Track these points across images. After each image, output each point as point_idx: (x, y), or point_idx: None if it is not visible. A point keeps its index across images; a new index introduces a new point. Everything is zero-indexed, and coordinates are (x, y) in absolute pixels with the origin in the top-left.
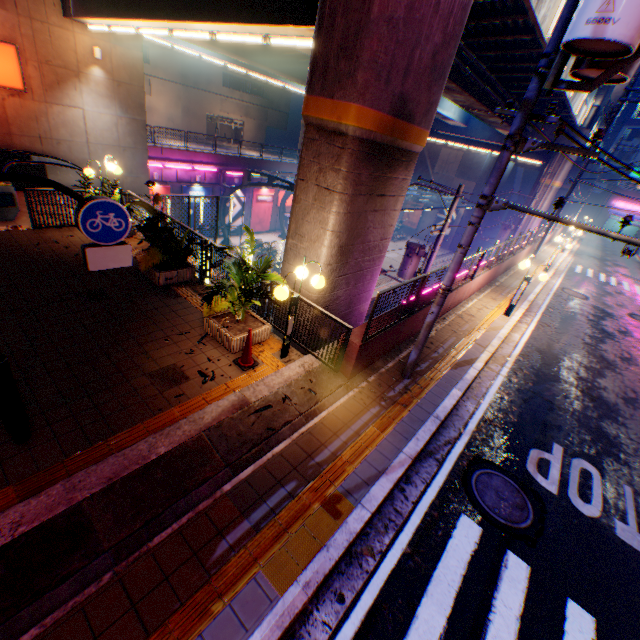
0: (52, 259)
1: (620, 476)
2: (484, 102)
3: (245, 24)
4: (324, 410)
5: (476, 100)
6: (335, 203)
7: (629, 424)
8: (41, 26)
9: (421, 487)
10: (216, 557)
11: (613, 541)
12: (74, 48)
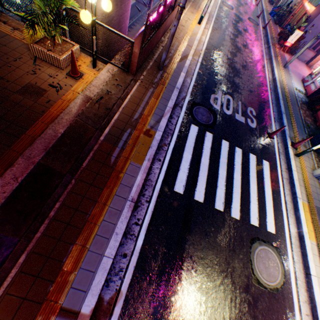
0: None
1: (238, 99)
2: None
3: None
4: (128, 95)
5: None
6: None
7: (243, 78)
8: None
9: (176, 119)
10: (112, 162)
11: (234, 121)
12: None
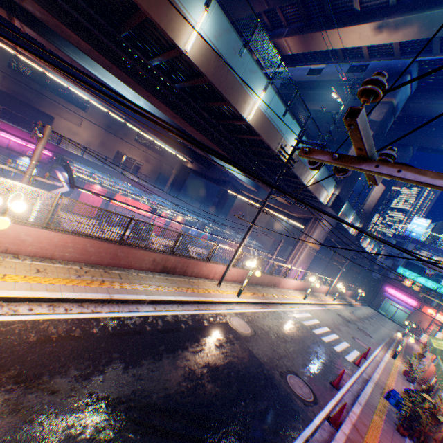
0: None
1: None
2: (217, 143)
3: None
4: None
5: (204, 135)
6: None
7: None
8: None
9: None
10: None
11: None
12: None
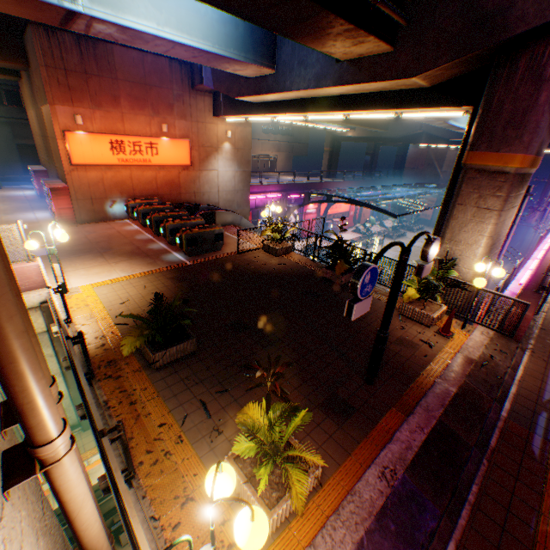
0: (264, 273)
1: None
2: None
3: (390, 110)
4: (518, 365)
5: None
6: (493, 217)
7: None
8: (201, 125)
9: None
10: (537, 455)
11: None
12: (216, 134)
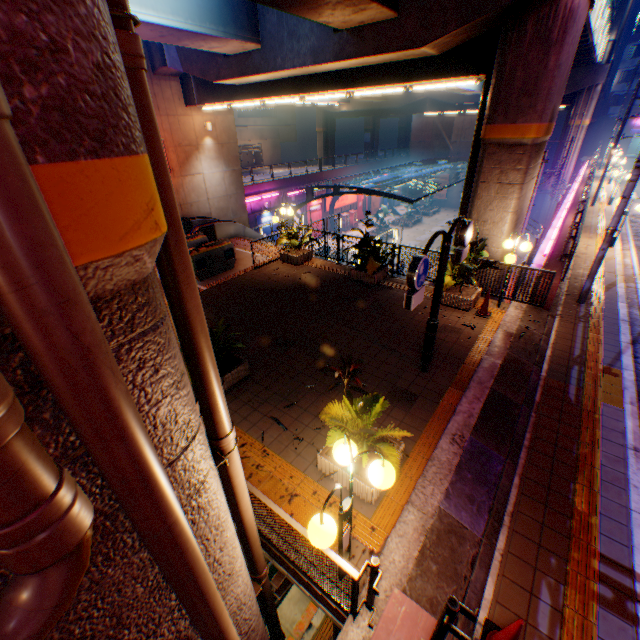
0: (291, 285)
1: None
2: None
3: (399, 84)
4: (550, 331)
5: None
6: (516, 192)
7: None
8: (173, 119)
9: None
10: (573, 400)
11: None
12: (193, 128)
